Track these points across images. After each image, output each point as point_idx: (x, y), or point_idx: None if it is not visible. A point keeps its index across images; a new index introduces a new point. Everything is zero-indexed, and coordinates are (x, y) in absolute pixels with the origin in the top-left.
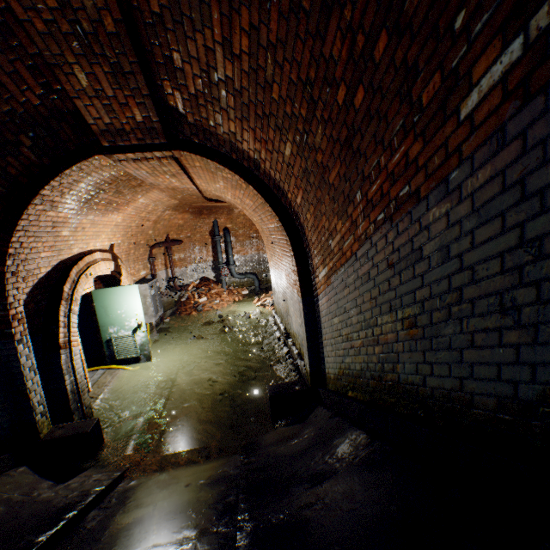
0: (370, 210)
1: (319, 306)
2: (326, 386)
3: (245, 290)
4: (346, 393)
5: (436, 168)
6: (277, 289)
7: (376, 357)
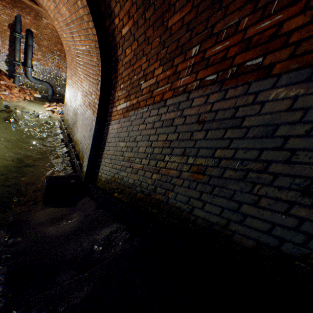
0: (203, 68)
1: (109, 129)
2: (96, 183)
3: (38, 93)
4: (113, 193)
5: (311, 50)
6: (69, 103)
7: (152, 181)
